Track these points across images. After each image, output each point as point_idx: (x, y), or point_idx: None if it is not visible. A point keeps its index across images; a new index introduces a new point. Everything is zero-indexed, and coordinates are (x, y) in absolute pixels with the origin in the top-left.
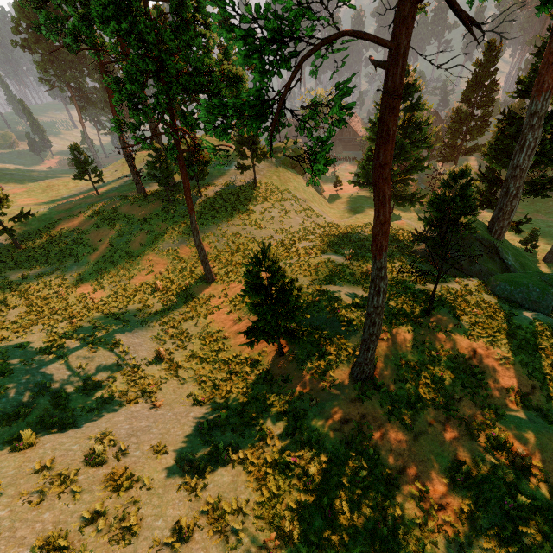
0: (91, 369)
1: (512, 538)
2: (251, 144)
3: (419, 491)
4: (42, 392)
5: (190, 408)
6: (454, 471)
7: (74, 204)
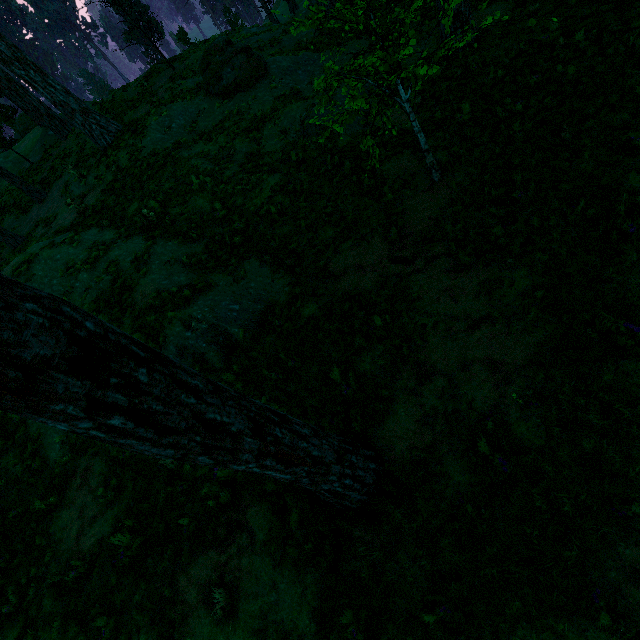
0: None
1: None
2: None
3: None
4: None
5: None
6: None
7: None
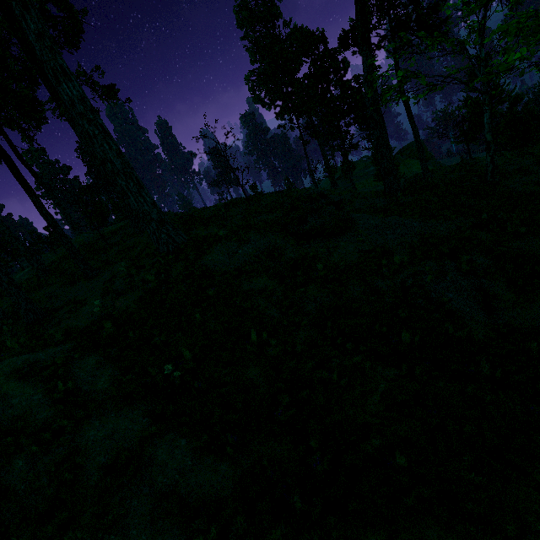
0: None
1: None
2: None
3: None
4: None
5: None
6: None
7: None
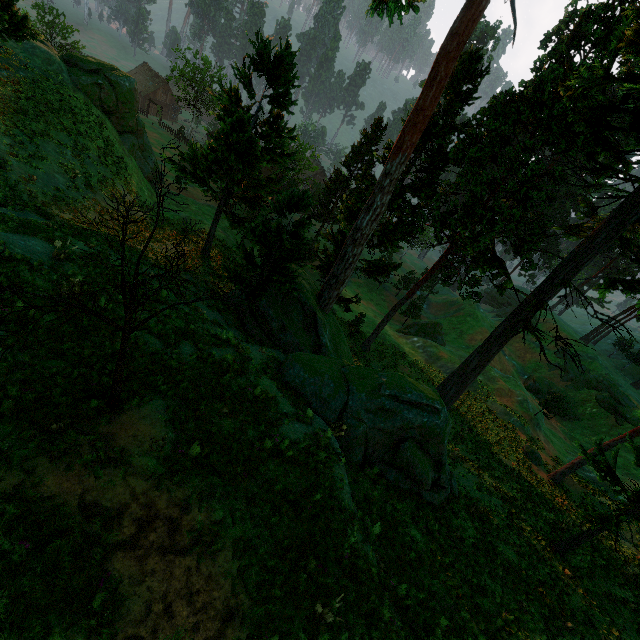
0: None
1: None
2: None
3: None
4: None
5: None
6: None
7: None
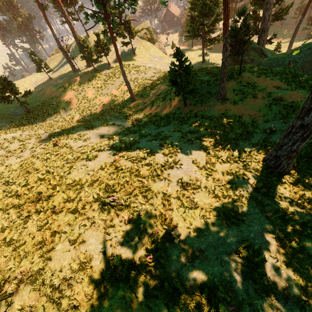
0: (112, 131)
1: (279, 113)
2: (128, 27)
3: (249, 116)
4: (102, 137)
5: (159, 129)
6: (259, 109)
7: (42, 87)
